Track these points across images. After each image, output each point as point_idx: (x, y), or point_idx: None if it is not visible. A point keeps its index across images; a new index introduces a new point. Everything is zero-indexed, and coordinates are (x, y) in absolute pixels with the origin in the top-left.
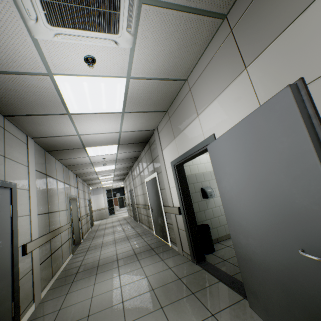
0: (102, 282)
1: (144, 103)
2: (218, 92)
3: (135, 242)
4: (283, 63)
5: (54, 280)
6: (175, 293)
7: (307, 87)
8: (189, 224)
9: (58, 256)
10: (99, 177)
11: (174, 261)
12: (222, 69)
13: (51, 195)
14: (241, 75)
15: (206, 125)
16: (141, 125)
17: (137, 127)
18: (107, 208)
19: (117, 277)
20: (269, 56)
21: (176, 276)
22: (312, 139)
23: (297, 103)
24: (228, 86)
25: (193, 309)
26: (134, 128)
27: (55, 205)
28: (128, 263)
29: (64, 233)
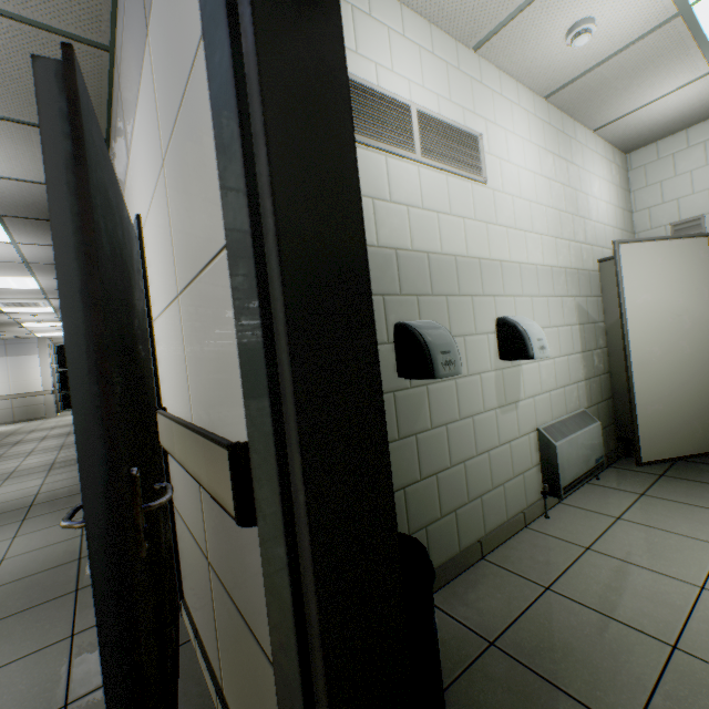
0: None
1: (0, 90)
2: (137, 96)
3: (61, 477)
4: (168, 28)
5: None
6: (36, 593)
7: (184, 103)
8: None
9: None
10: (2, 308)
11: None
12: (134, 27)
13: None
14: (146, 53)
15: (135, 190)
16: (40, 165)
17: (30, 170)
18: (51, 392)
19: None
20: (160, 2)
21: (77, 554)
22: (58, 226)
23: (44, 117)
24: (141, 81)
25: (40, 627)
26: (22, 172)
27: None
28: None
29: None
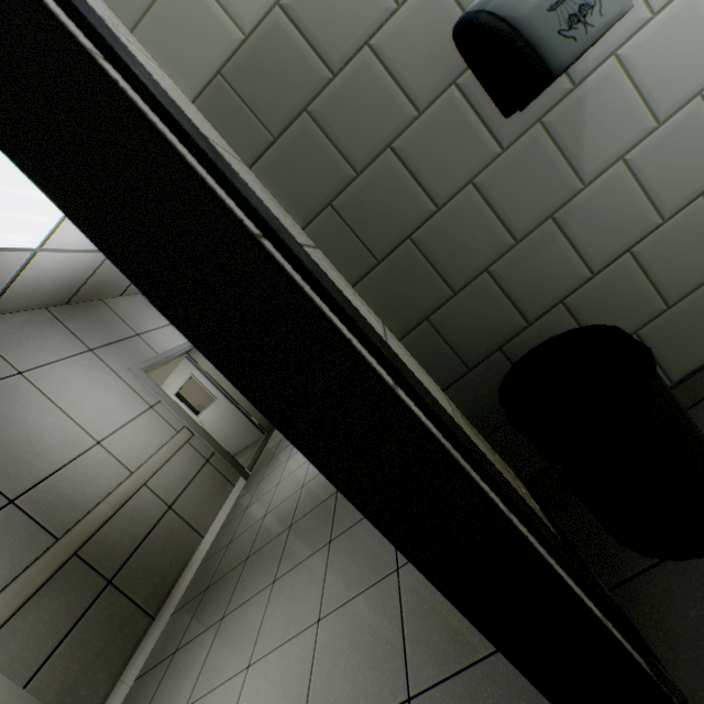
0: (200, 701)
1: None
2: None
3: None
4: None
5: (165, 620)
6: None
7: None
8: (375, 518)
9: (165, 543)
10: None
11: (442, 608)
12: None
13: (0, 442)
14: None
15: None
16: None
17: None
18: None
19: (236, 685)
20: None
21: None
22: None
23: None
24: None
25: None
26: None
27: (56, 448)
28: (301, 559)
29: (174, 468)
